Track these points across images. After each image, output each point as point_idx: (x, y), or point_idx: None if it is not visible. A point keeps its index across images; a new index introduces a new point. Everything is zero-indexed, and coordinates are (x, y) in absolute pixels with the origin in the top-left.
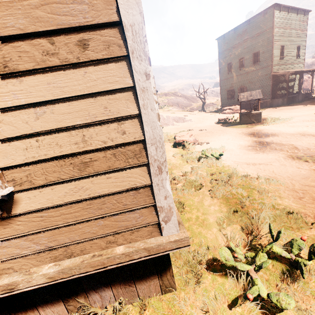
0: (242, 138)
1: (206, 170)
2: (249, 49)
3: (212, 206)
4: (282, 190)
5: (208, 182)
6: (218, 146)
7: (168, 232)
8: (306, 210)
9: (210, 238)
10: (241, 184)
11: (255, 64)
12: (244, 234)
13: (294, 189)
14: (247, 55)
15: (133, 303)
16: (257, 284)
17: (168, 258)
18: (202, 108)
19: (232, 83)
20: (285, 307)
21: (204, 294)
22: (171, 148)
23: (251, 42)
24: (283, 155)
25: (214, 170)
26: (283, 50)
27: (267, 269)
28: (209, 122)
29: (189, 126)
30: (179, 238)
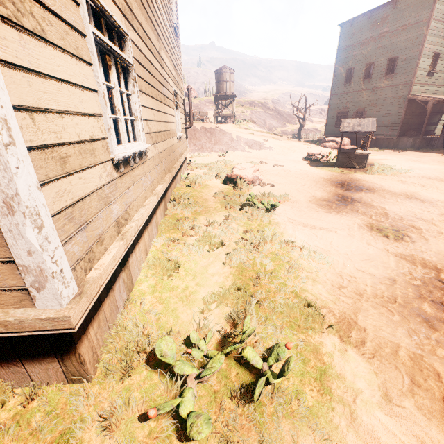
0: (324, 187)
1: (244, 224)
2: (384, 51)
3: (216, 277)
4: (323, 272)
5: (233, 241)
6: (284, 192)
7: (45, 304)
8: (336, 306)
9: (183, 320)
10: (276, 252)
11: (387, 76)
12: (229, 323)
13: (341, 273)
14: (379, 60)
15: (25, 388)
16: (185, 396)
17: (70, 338)
18: (298, 133)
19: (347, 101)
20: (192, 436)
21: (122, 393)
22: (219, 184)
23: (391, 39)
24: (361, 222)
25: (254, 226)
26: (437, 62)
27: (226, 378)
28: (296, 155)
29: (265, 156)
30: (55, 316)
